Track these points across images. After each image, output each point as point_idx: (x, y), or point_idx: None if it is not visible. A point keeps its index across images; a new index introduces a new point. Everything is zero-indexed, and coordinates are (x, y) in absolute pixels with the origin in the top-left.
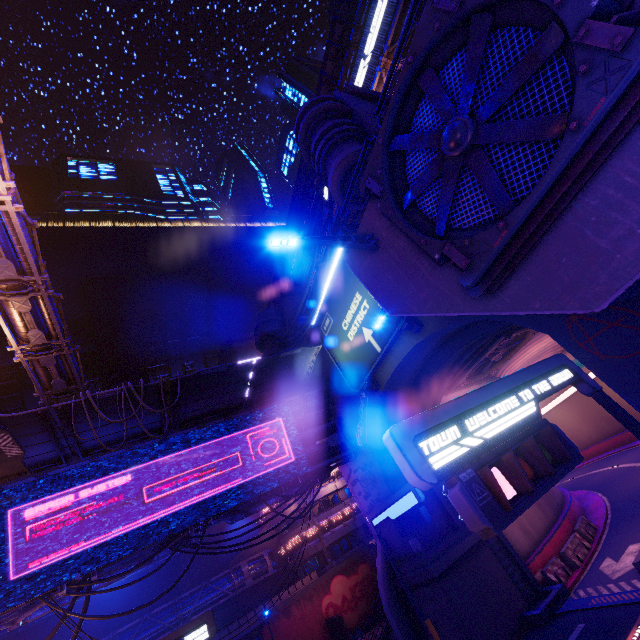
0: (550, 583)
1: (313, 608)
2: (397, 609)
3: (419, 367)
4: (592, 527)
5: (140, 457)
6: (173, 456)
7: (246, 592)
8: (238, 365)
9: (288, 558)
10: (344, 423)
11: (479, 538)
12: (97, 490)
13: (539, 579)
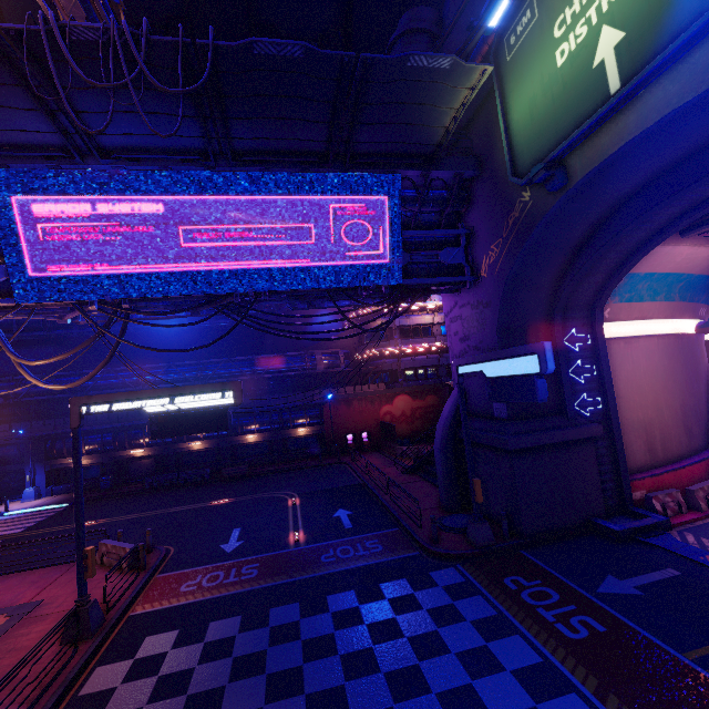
0: (649, 509)
1: (372, 409)
2: (448, 452)
3: (667, 164)
4: None
5: (176, 185)
6: (221, 199)
7: (318, 375)
8: (324, 55)
9: (363, 364)
10: (473, 238)
11: (589, 436)
12: (122, 210)
13: (635, 498)
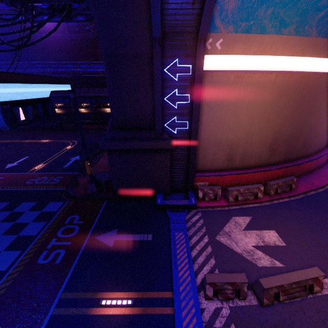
0: (197, 194)
1: None
2: None
3: None
4: (289, 188)
5: None
6: None
7: None
8: None
9: None
10: None
11: (162, 148)
12: None
13: (199, 185)
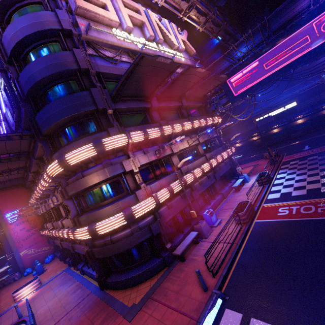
0: None
1: None
2: None
3: None
4: None
5: (258, 55)
6: (272, 49)
7: None
8: None
9: None
10: None
11: None
12: (247, 70)
13: None
